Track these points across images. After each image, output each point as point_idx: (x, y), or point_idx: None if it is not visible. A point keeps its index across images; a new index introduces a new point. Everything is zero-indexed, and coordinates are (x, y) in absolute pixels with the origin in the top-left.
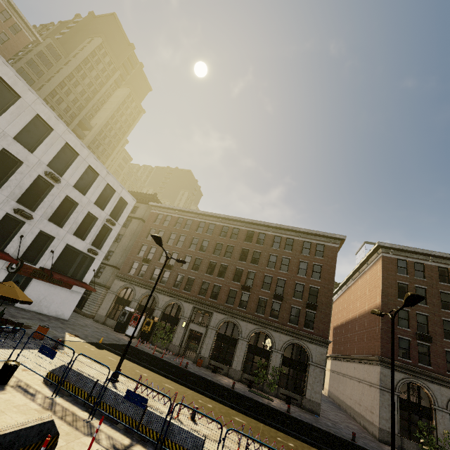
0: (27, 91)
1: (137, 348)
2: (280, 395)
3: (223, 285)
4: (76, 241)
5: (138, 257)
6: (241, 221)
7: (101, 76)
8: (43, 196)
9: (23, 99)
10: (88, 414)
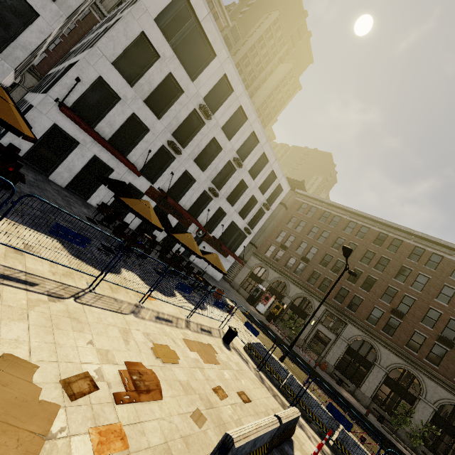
0: (239, 85)
1: (269, 328)
2: (420, 452)
3: (366, 299)
4: (239, 219)
5: (276, 242)
6: (408, 233)
7: (269, 53)
8: (227, 178)
9: (234, 92)
10: (286, 400)
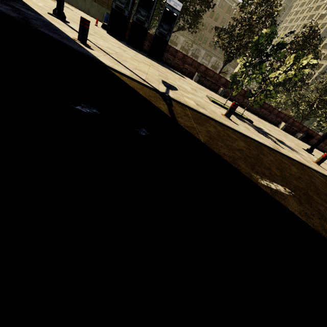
0: None
1: None
2: None
3: None
4: None
5: None
6: None
7: None
8: None
9: None
10: None
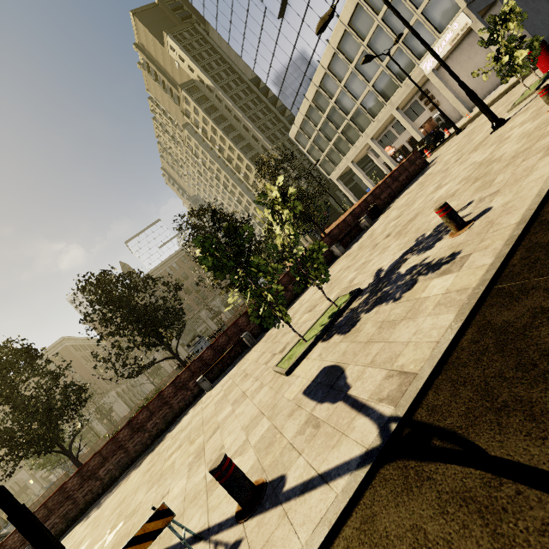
0: None
1: None
2: None
3: None
4: None
5: None
6: None
7: None
8: None
9: None
10: None
